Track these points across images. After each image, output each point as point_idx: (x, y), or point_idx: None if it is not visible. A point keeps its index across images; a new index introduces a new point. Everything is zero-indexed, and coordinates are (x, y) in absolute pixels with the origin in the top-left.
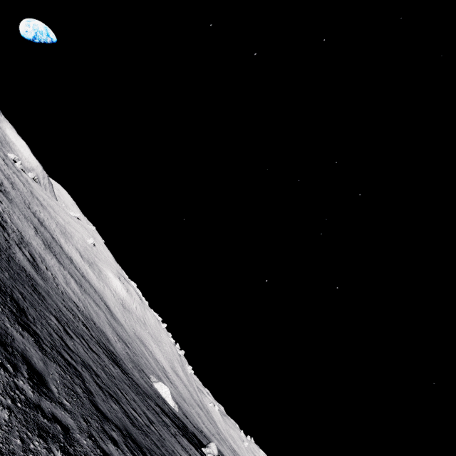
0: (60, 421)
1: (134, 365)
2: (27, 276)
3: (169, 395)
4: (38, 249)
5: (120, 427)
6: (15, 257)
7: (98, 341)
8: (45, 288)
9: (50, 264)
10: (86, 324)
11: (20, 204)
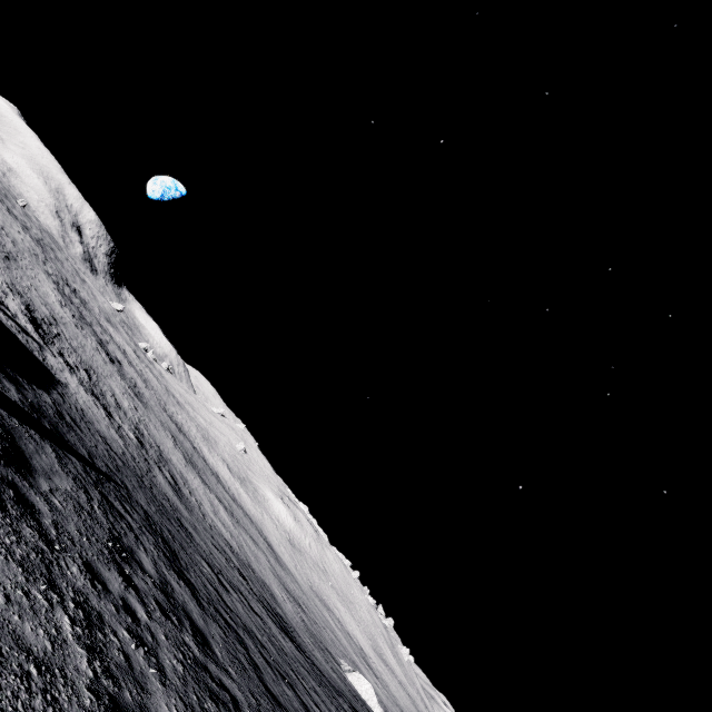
0: (228, 690)
1: (314, 641)
2: (171, 506)
3: (374, 696)
4: (179, 467)
5: None
6: (156, 482)
7: (261, 599)
8: (191, 521)
9: (194, 486)
10: (243, 572)
11: (155, 408)
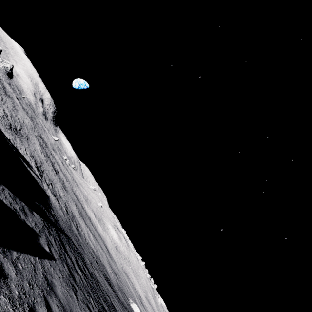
0: (97, 292)
1: (119, 289)
2: (77, 239)
3: None
4: (78, 218)
5: (109, 304)
6: (73, 229)
7: (102, 272)
8: (82, 243)
9: (82, 226)
10: (97, 262)
11: (70, 191)
